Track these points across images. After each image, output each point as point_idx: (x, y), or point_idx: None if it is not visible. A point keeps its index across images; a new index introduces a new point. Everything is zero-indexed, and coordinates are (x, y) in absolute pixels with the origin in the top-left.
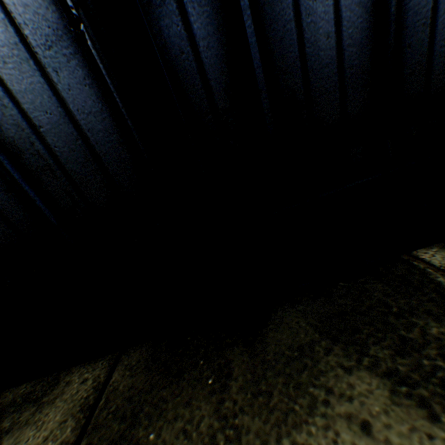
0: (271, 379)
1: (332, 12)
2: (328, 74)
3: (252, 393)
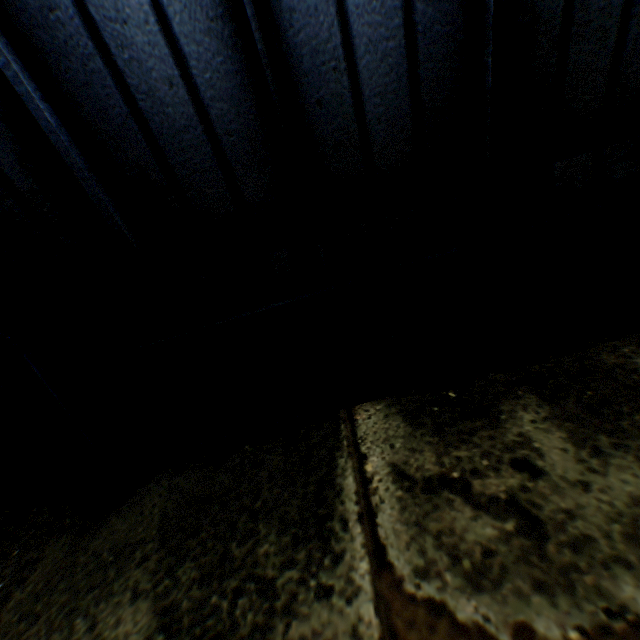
0: (56, 596)
1: (163, 43)
2: (193, 142)
3: (21, 615)
